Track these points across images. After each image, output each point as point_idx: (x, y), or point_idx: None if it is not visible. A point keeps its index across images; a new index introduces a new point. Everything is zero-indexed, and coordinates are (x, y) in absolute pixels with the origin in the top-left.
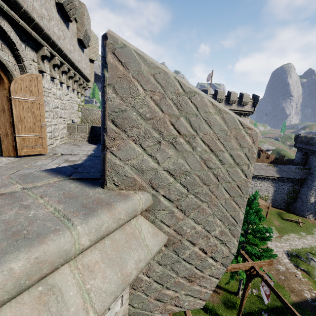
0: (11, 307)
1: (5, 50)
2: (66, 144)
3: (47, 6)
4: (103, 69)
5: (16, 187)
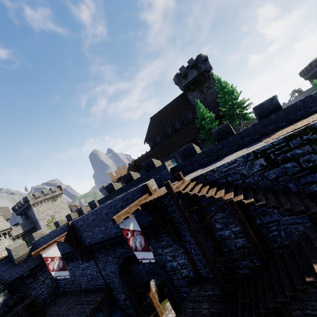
0: None
1: None
2: None
3: None
4: None
5: None
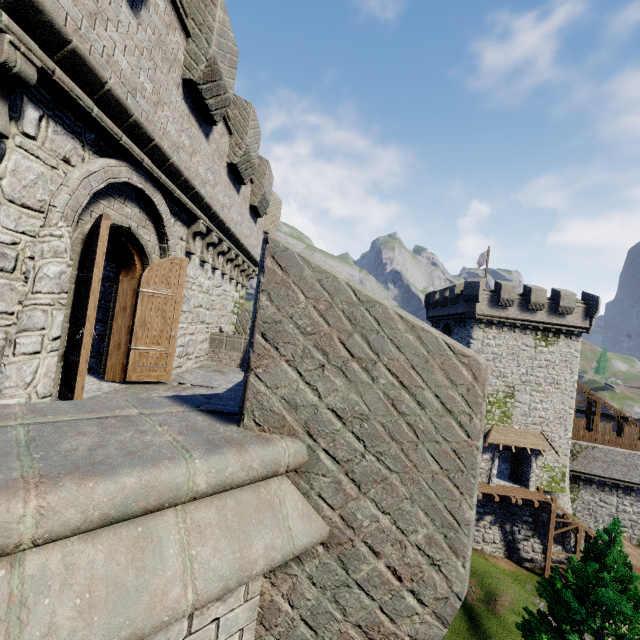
0: (109, 538)
1: (148, 227)
2: (203, 368)
3: (215, 169)
4: (260, 274)
5: (132, 411)
